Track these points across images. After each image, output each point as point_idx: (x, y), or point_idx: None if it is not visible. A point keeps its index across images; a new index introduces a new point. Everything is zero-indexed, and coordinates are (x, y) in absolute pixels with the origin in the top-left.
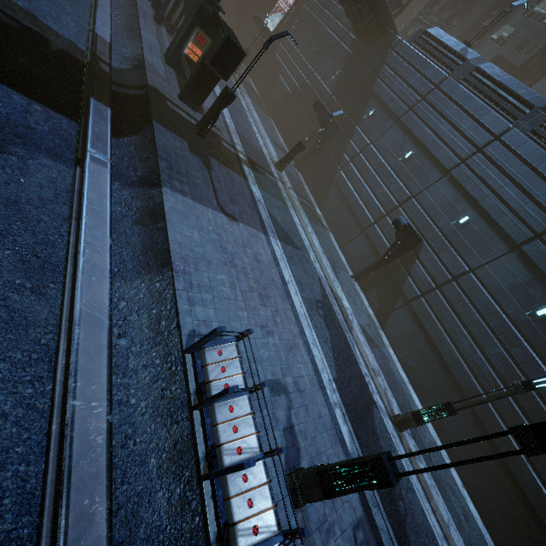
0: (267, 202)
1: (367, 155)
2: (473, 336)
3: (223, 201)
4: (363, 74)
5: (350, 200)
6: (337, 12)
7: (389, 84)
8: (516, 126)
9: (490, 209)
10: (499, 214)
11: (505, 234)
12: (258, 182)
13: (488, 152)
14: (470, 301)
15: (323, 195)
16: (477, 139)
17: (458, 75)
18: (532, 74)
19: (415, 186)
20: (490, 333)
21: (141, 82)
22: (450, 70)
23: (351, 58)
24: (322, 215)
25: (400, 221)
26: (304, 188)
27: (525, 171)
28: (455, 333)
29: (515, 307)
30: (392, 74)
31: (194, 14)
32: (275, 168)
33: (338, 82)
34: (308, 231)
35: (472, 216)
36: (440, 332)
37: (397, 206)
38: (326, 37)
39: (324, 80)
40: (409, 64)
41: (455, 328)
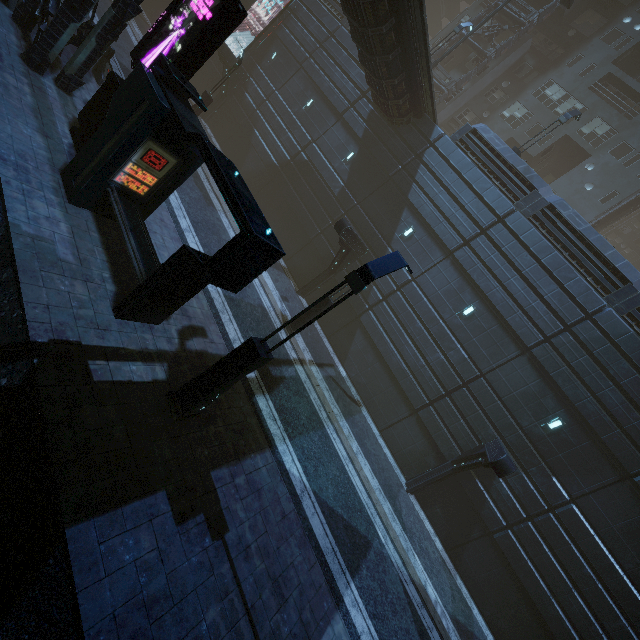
0: (309, 469)
1: (409, 298)
2: (585, 598)
3: (272, 632)
4: (392, 170)
5: (389, 362)
6: (341, 59)
7: (432, 197)
8: (609, 303)
9: (591, 418)
10: (603, 428)
11: (613, 456)
12: (285, 422)
13: (580, 335)
14: (575, 544)
15: (346, 343)
16: (564, 312)
17: (526, 208)
18: (542, 164)
19: (482, 359)
20: (607, 598)
21: (6, 328)
22: (512, 196)
23: (371, 139)
24: (347, 376)
25: (505, 466)
26: (318, 334)
27: (631, 373)
28: (561, 592)
29: (634, 561)
30: (436, 183)
31: (142, 120)
32: (285, 333)
33: (352, 169)
34: (356, 457)
35: (565, 420)
36: (541, 587)
37: (461, 385)
38: (327, 94)
39: (330, 160)
40: (459, 174)
41: (561, 584)
